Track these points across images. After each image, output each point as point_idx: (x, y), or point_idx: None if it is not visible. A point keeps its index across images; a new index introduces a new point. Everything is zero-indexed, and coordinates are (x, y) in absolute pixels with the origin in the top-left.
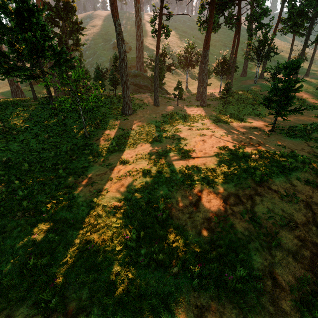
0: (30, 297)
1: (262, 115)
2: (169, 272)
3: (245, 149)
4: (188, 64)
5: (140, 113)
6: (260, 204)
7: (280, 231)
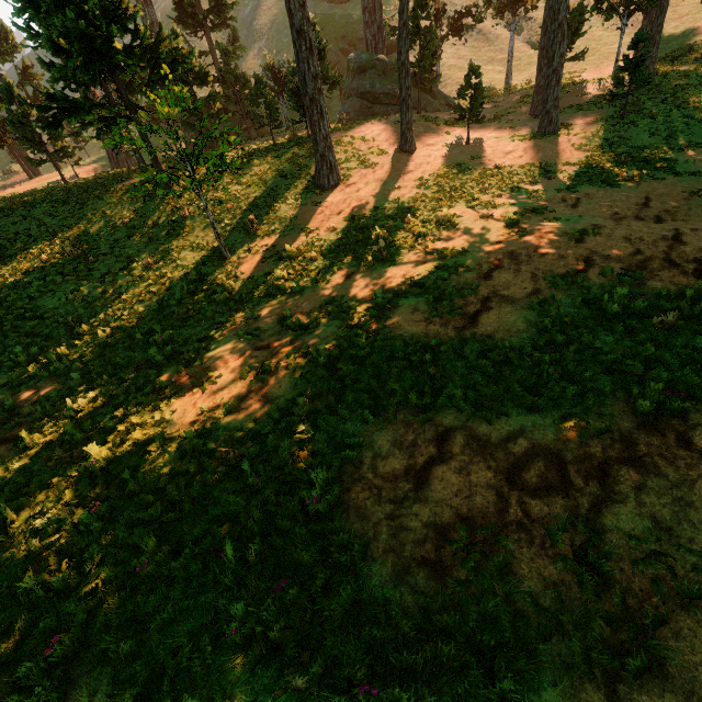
0: (18, 661)
1: None
2: (287, 679)
3: (642, 282)
4: None
5: (359, 178)
6: (629, 503)
7: (678, 617)
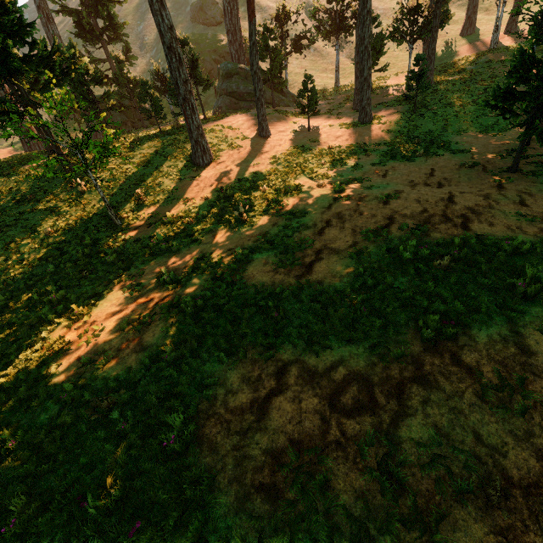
0: None
1: (500, 127)
2: None
3: (427, 234)
4: (337, 28)
5: (227, 158)
6: (418, 416)
7: (455, 510)
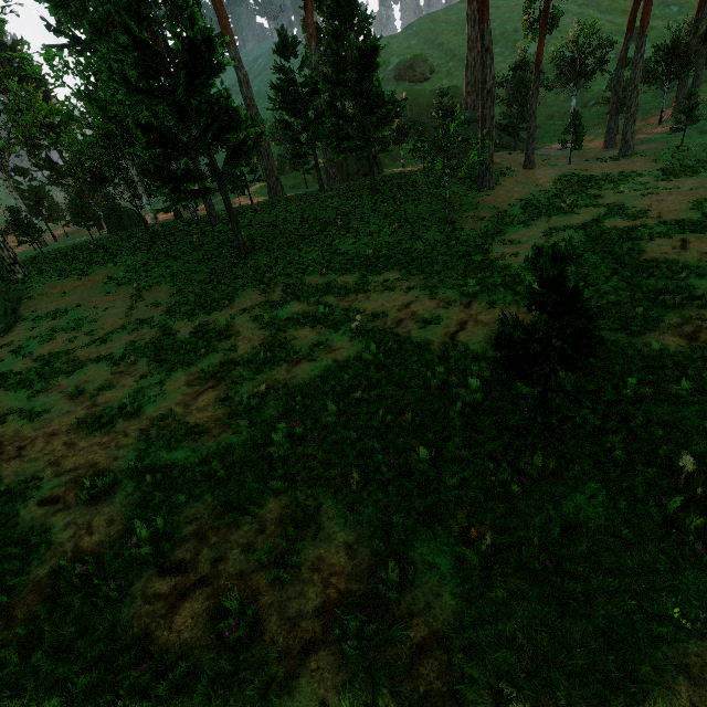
0: None
1: None
2: (674, 279)
3: None
4: (576, 74)
5: (507, 183)
6: None
7: None
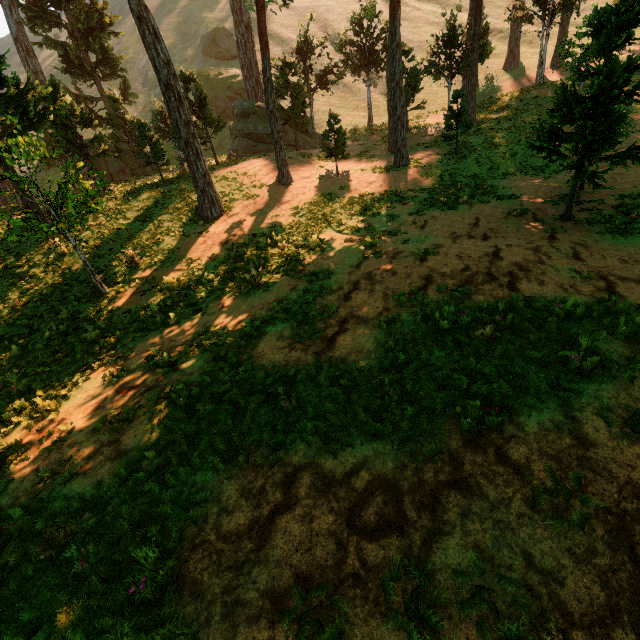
0: None
1: (551, 169)
2: None
3: (469, 297)
4: (367, 62)
5: (241, 209)
6: (456, 534)
7: None
